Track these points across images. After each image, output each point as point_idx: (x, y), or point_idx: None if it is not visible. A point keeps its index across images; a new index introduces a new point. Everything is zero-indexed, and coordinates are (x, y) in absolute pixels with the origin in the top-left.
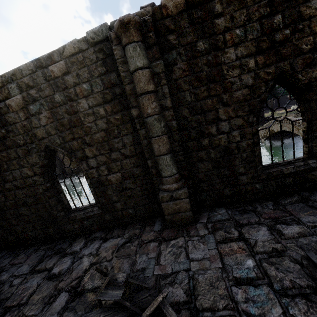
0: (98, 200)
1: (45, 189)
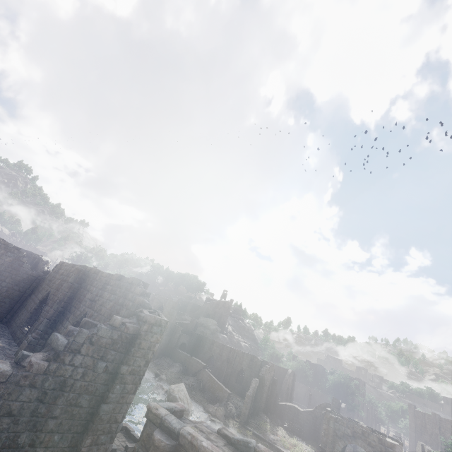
0: (31, 326)
1: (34, 308)
